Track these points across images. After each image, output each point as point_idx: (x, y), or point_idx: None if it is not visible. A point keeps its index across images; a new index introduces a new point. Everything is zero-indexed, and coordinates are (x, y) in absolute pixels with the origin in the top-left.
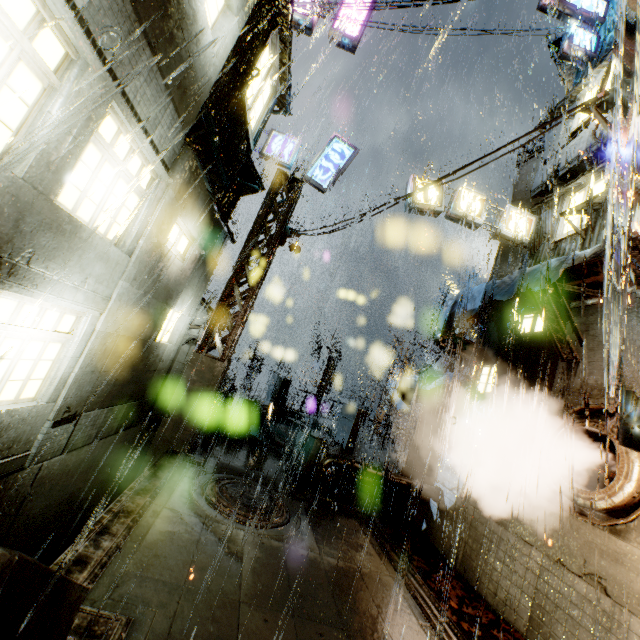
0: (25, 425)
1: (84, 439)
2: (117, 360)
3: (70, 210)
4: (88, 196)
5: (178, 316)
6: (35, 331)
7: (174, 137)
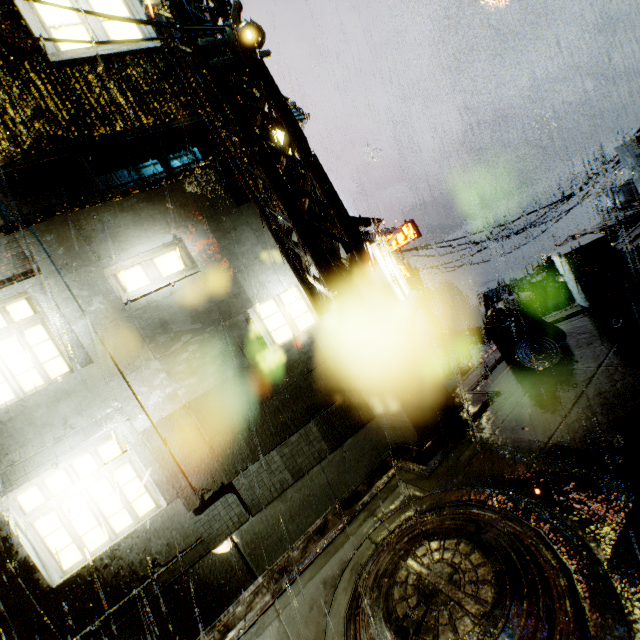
0: (165, 530)
1: (274, 488)
2: (221, 416)
3: None
4: None
5: (296, 290)
6: (79, 484)
7: None
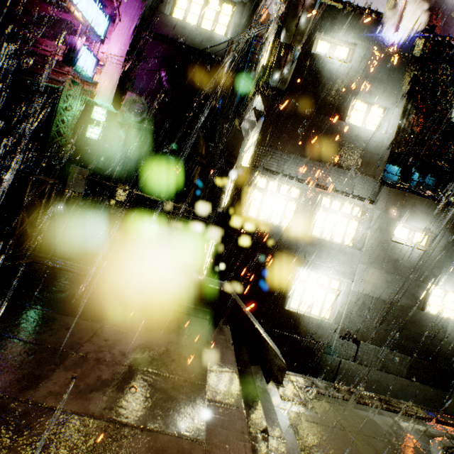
0: (324, 330)
1: (370, 362)
2: (379, 314)
3: (319, 236)
4: (325, 229)
5: None
6: (318, 285)
7: (369, 186)
